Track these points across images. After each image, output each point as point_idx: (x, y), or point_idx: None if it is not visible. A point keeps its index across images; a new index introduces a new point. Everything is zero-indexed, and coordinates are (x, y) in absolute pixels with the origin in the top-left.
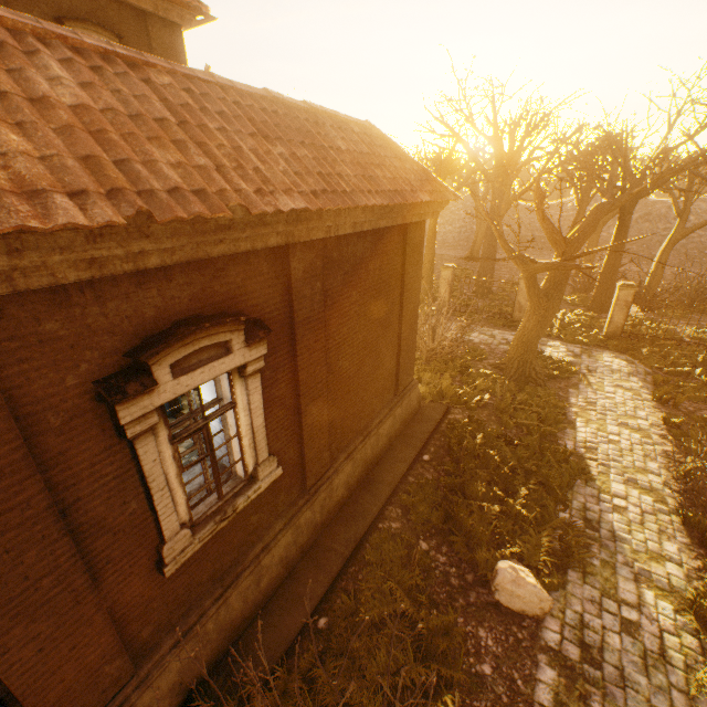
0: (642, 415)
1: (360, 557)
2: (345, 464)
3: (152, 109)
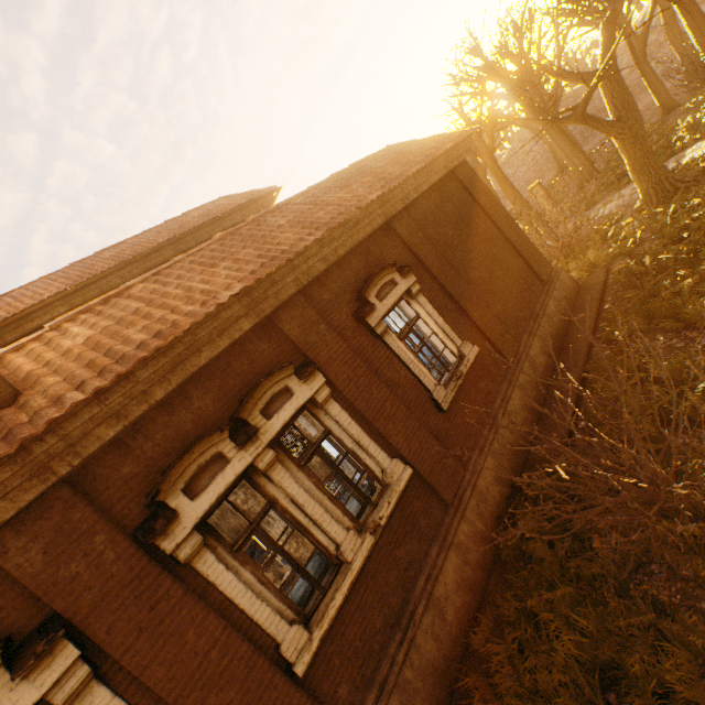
0: None
1: (588, 384)
2: (530, 340)
3: (304, 209)
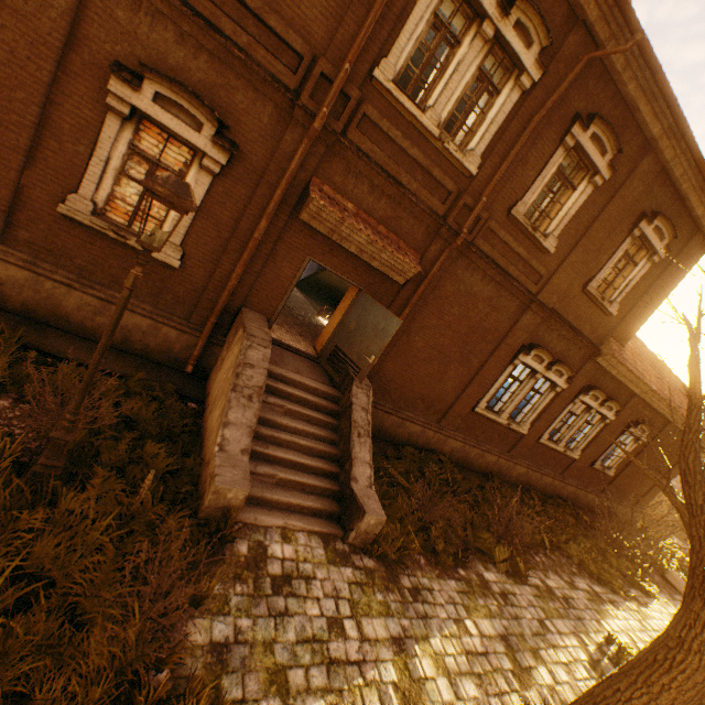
0: None
1: None
2: (612, 500)
3: (672, 385)
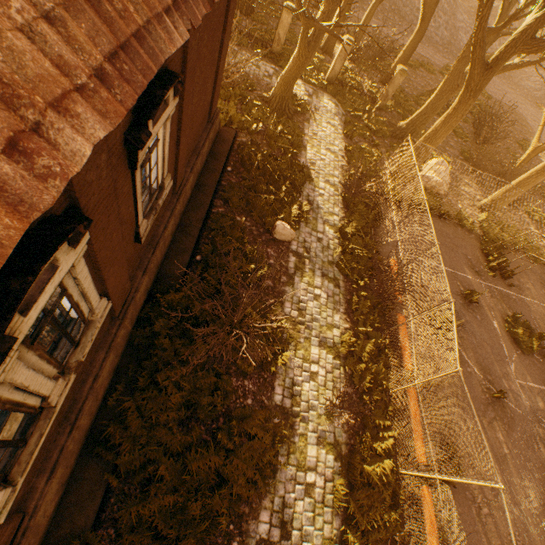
0: (337, 144)
1: (207, 228)
2: (191, 176)
3: None
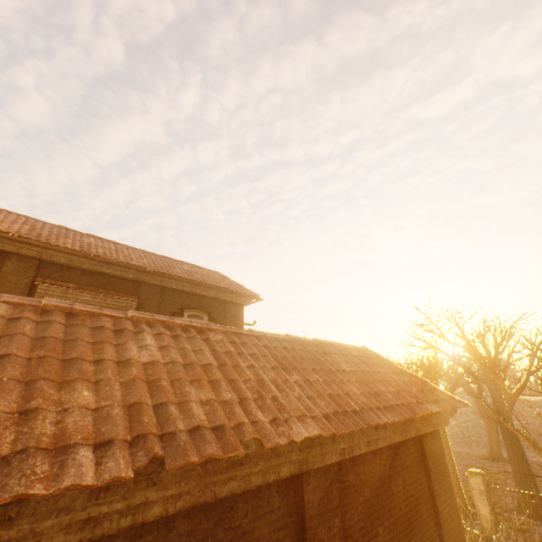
0: None
1: None
2: None
3: (203, 357)
